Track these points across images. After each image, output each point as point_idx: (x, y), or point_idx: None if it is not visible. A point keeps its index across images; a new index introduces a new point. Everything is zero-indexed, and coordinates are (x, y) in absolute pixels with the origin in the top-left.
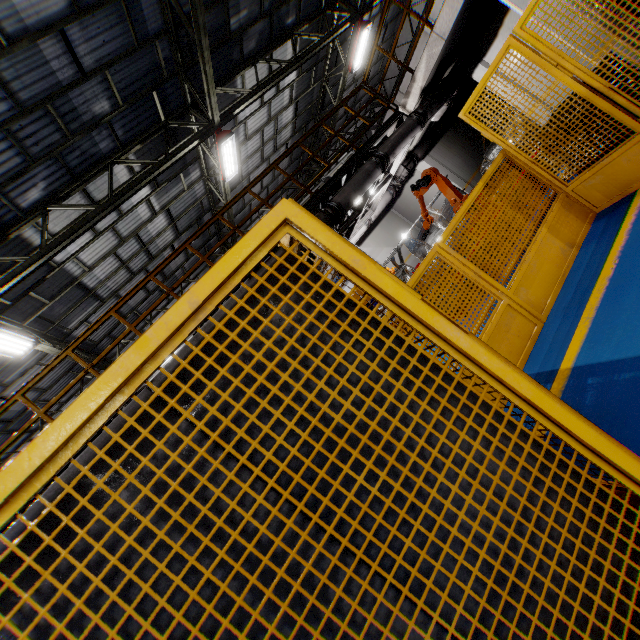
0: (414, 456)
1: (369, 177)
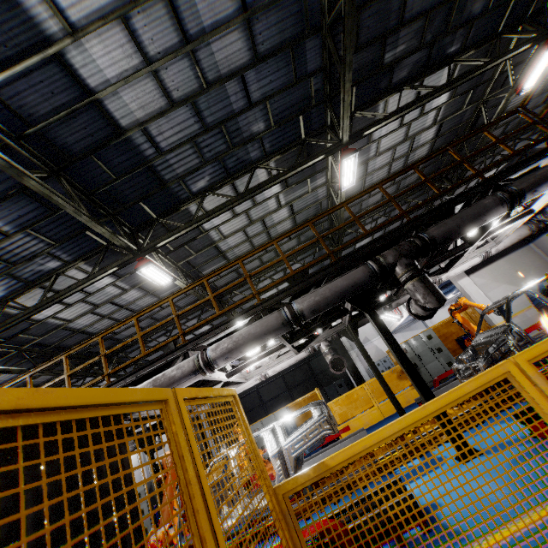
0: None
1: (485, 214)
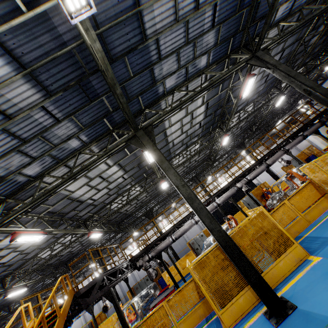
0: None
1: None
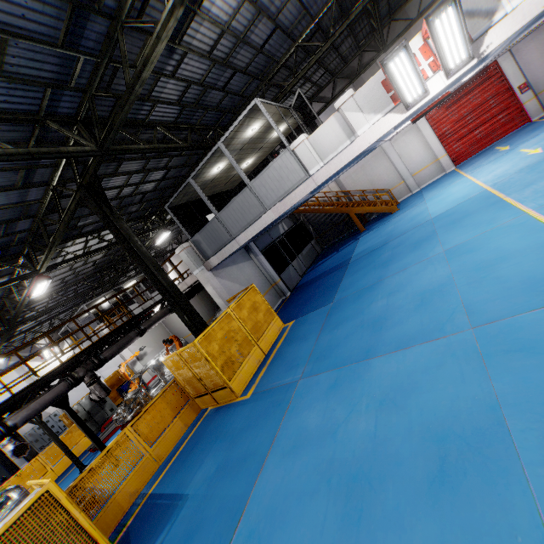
0: (56, 543)
1: (131, 341)
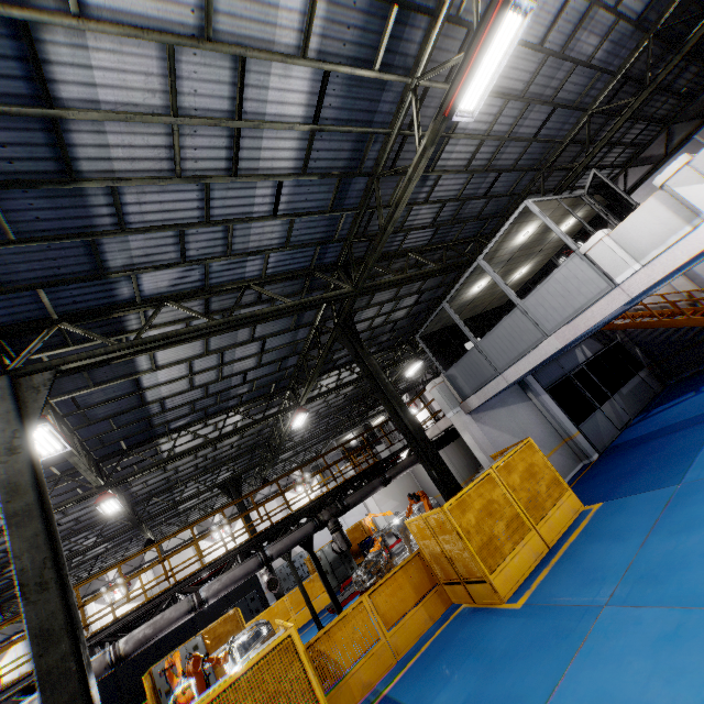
0: (293, 699)
1: (374, 490)
